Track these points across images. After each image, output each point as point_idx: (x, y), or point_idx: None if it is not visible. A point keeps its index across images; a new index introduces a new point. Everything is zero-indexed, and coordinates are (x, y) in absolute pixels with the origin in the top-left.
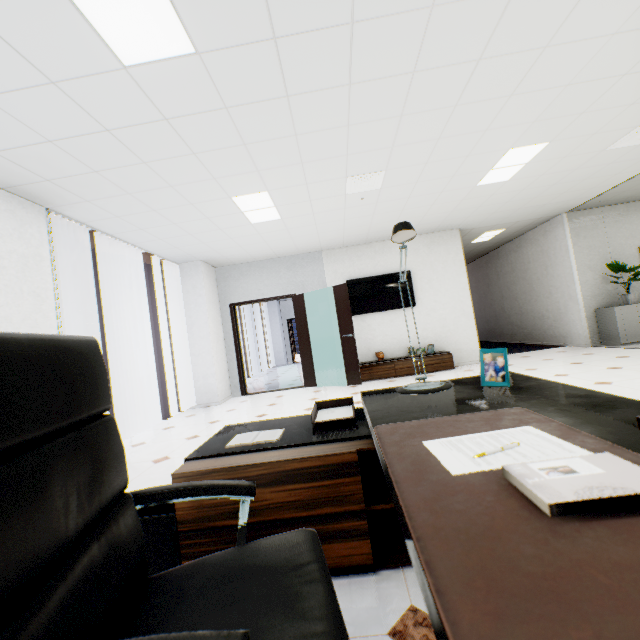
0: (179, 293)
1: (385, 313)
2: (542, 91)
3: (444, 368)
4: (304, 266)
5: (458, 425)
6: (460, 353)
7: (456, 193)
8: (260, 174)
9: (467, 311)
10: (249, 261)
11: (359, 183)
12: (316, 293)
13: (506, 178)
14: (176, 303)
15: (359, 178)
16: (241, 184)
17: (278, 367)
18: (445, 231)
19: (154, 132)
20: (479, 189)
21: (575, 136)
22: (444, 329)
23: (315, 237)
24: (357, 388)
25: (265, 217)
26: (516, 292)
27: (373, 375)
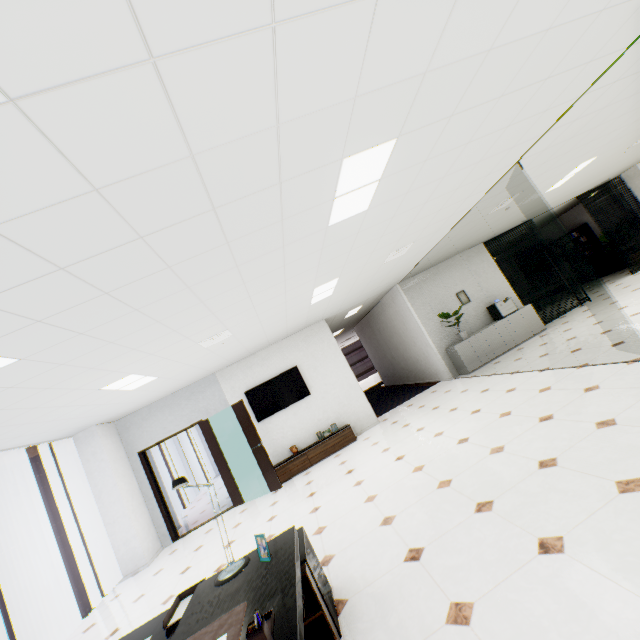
0: (79, 465)
1: (287, 409)
2: (305, 272)
3: (349, 442)
4: (203, 391)
5: (202, 639)
6: (360, 421)
7: (299, 312)
8: (118, 371)
9: (353, 383)
10: (148, 404)
11: (212, 340)
12: (221, 412)
13: (329, 294)
14: (77, 477)
15: (209, 339)
16: (104, 381)
17: (219, 477)
18: (314, 324)
19: (2, 395)
20: (315, 304)
21: (354, 269)
22: (340, 405)
23: (201, 370)
24: (277, 494)
25: (142, 382)
26: (395, 343)
27: (292, 472)
